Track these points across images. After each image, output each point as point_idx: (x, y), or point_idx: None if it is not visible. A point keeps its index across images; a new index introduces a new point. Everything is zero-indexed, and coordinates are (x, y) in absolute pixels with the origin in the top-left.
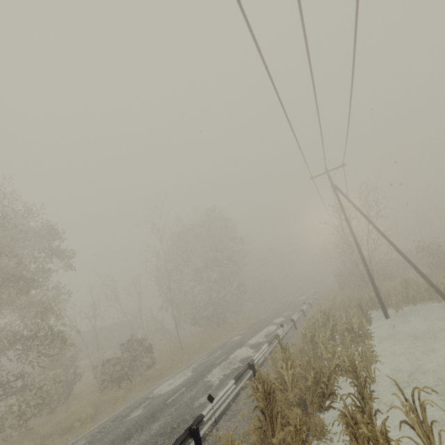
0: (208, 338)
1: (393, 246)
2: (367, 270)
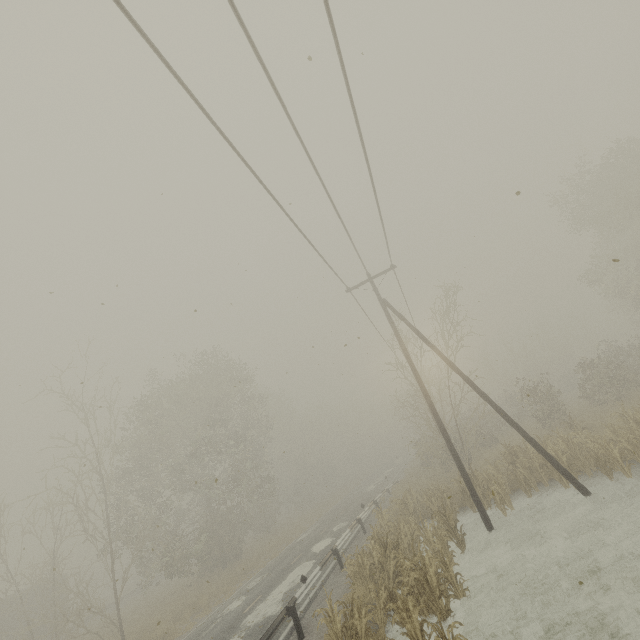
0: (189, 607)
1: (481, 395)
2: (447, 441)
